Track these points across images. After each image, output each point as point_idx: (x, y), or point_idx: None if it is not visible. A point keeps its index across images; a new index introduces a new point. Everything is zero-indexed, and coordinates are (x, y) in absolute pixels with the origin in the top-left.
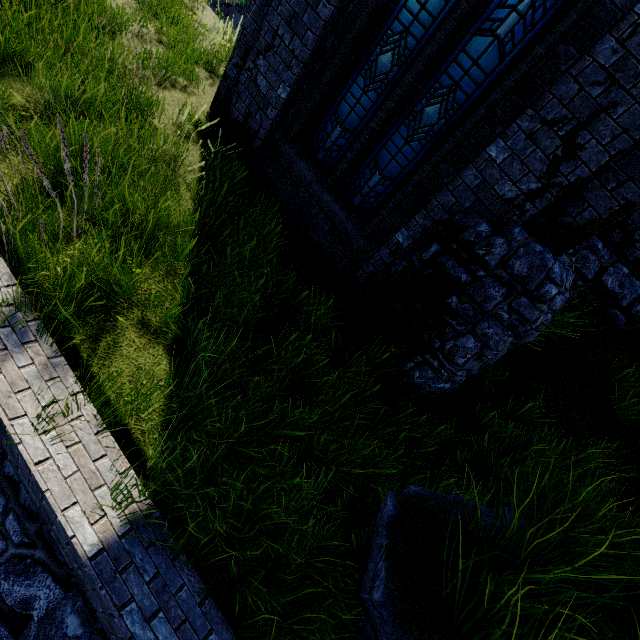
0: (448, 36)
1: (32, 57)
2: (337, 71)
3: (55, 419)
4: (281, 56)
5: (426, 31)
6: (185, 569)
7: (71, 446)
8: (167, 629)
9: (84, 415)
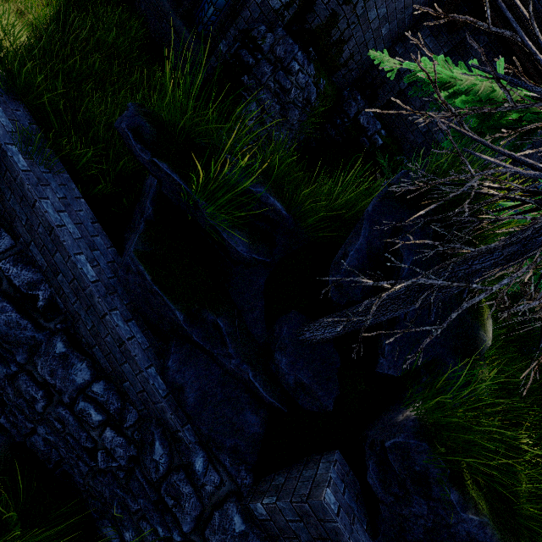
0: None
1: None
2: None
3: None
4: None
5: None
6: (22, 107)
7: None
8: (3, 115)
9: None
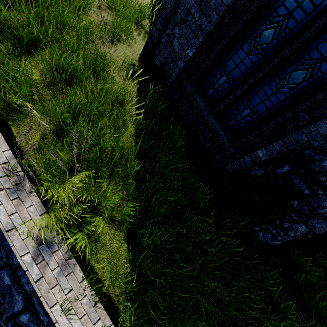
0: (326, 23)
1: (41, 39)
2: (230, 40)
3: (72, 301)
4: (191, 28)
5: (306, 16)
6: None
7: (82, 317)
8: None
9: (87, 295)
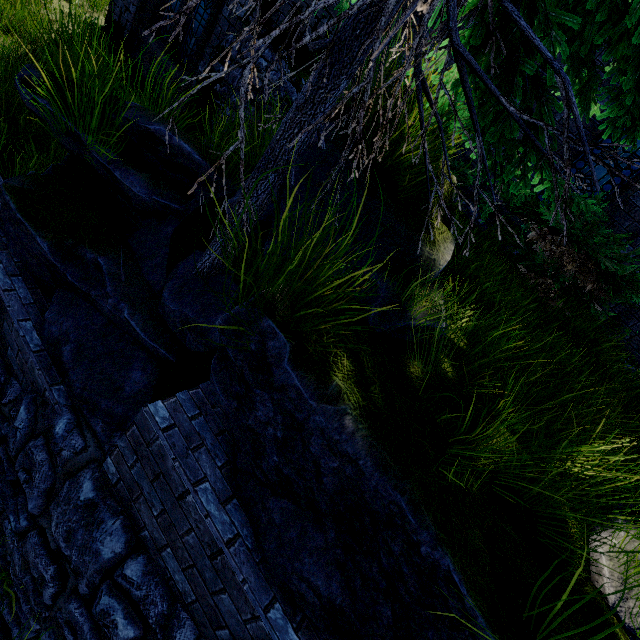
0: None
1: None
2: None
3: None
4: None
5: None
6: None
7: None
8: None
9: None
